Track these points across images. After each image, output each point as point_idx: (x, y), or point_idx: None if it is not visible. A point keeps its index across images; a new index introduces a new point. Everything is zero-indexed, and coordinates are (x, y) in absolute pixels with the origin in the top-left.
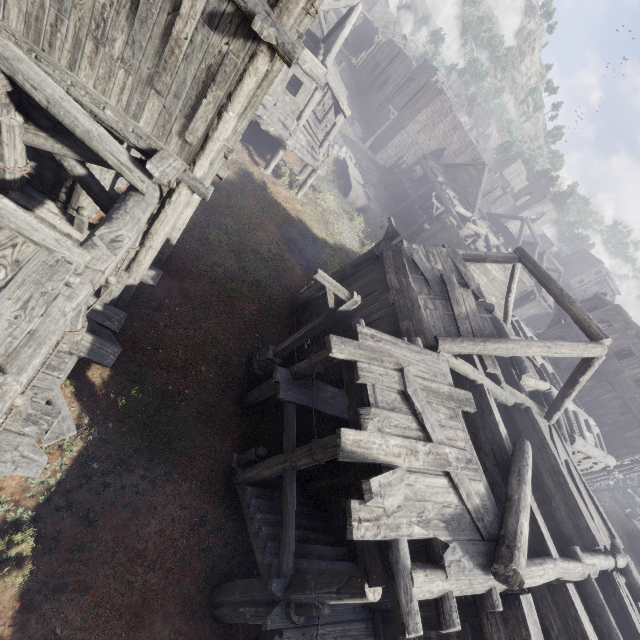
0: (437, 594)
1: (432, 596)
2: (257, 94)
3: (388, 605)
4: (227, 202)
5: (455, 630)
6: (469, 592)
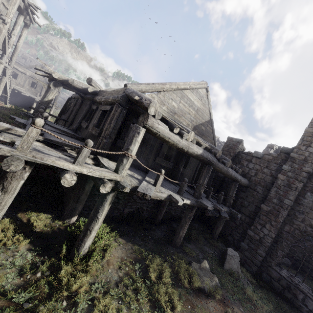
0: (67, 78)
1: (65, 78)
2: (0, 38)
3: (78, 124)
4: (10, 110)
5: (73, 81)
6: (80, 84)
